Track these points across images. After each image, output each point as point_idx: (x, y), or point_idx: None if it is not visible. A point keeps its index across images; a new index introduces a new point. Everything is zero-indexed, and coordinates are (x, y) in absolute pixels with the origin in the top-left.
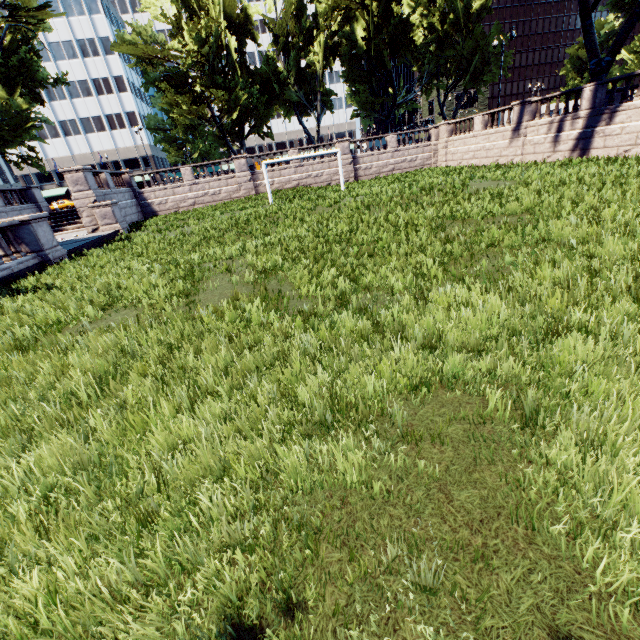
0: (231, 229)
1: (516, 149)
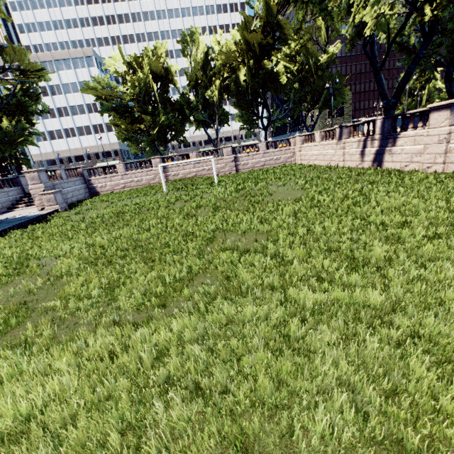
0: (111, 217)
1: (339, 157)
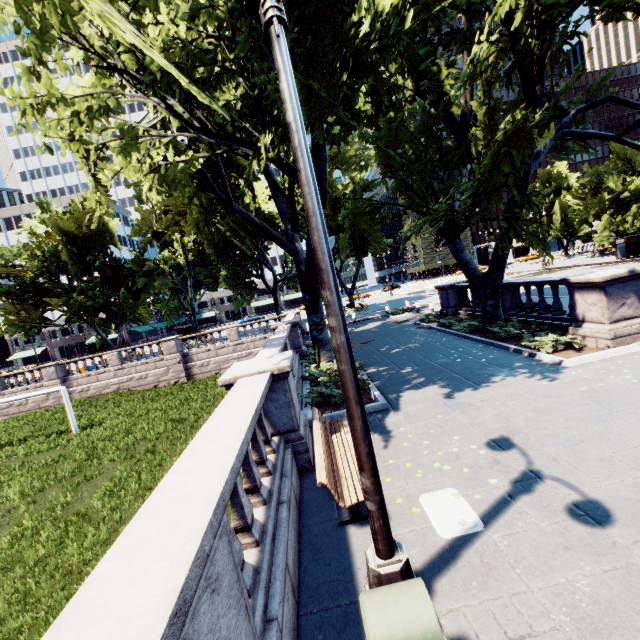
0: None
1: None
